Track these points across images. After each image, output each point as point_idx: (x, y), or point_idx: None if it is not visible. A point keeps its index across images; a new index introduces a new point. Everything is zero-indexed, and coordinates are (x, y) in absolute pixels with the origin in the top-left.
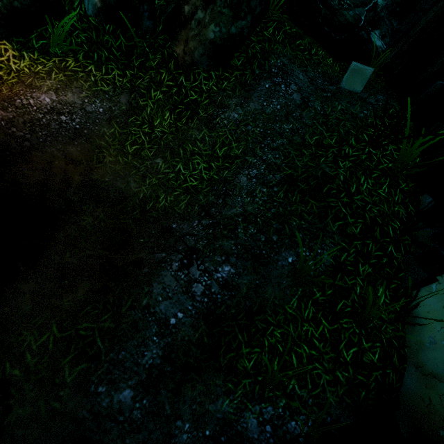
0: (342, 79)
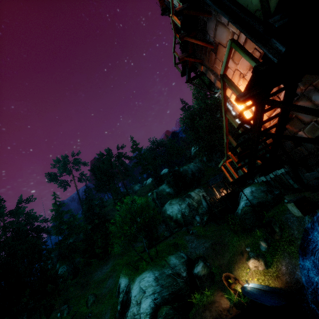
0: None
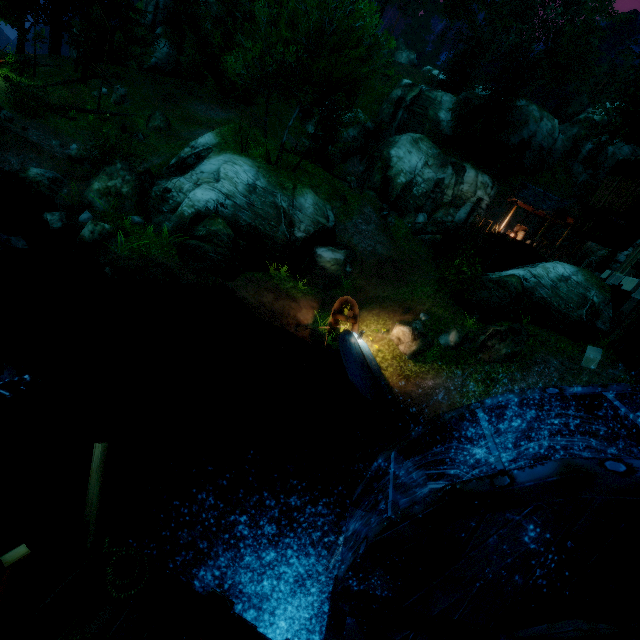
0: (581, 359)
